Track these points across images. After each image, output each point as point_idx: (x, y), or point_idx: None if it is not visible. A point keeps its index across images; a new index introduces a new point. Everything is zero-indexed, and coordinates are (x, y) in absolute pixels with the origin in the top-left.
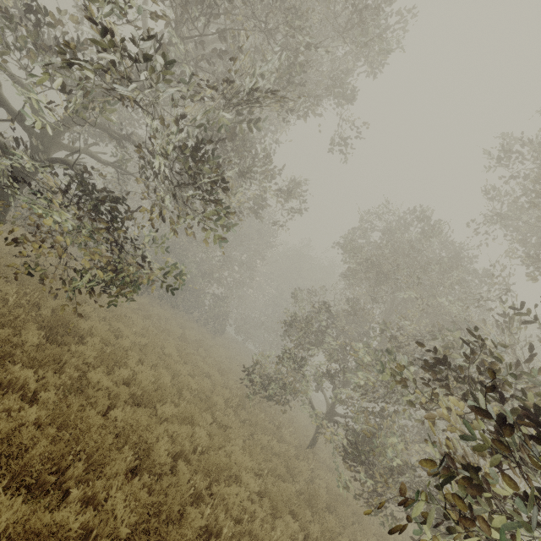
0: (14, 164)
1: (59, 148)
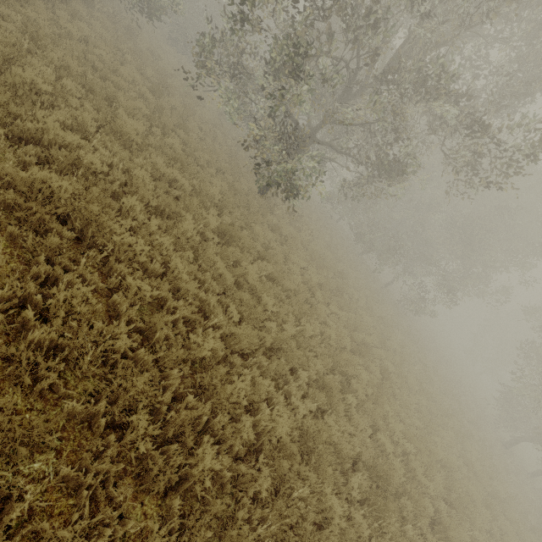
0: None
1: None
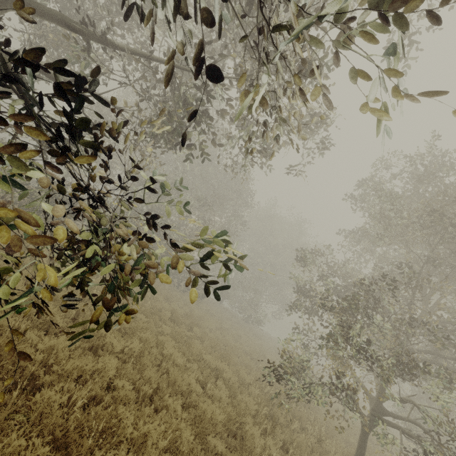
0: None
1: None
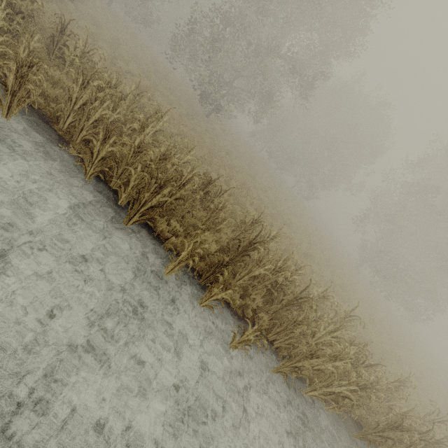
0: None
1: None
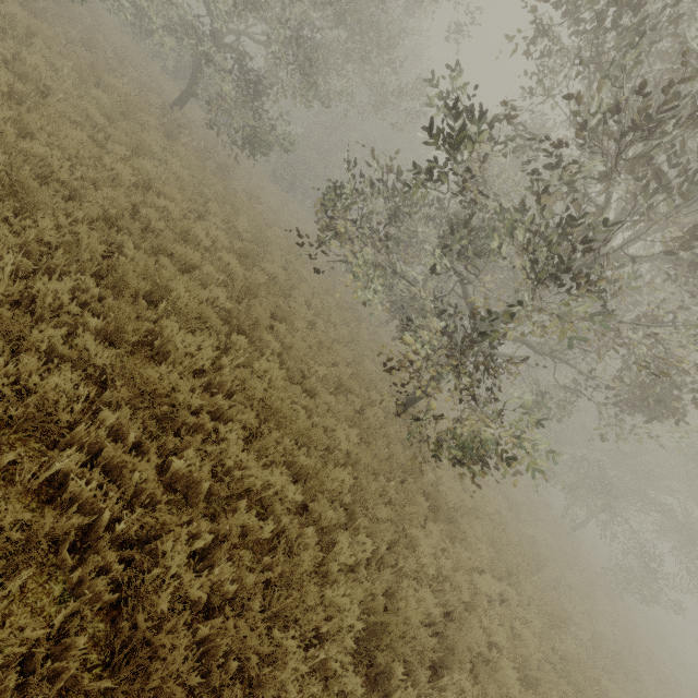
0: (206, 50)
1: (228, 34)
